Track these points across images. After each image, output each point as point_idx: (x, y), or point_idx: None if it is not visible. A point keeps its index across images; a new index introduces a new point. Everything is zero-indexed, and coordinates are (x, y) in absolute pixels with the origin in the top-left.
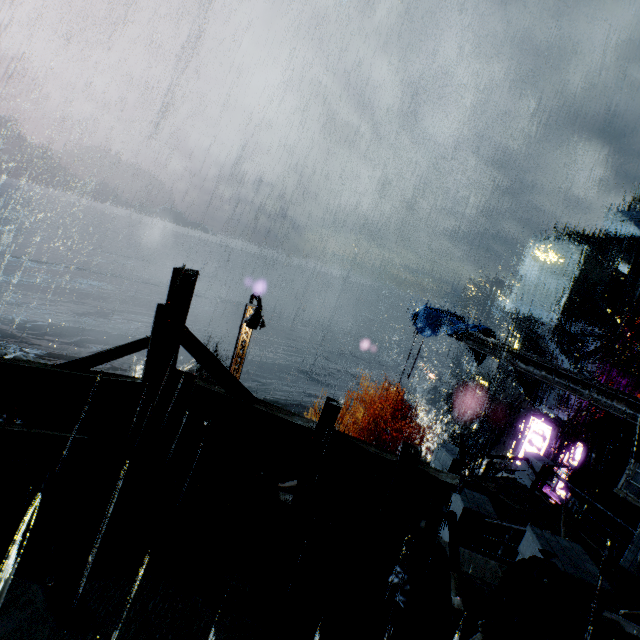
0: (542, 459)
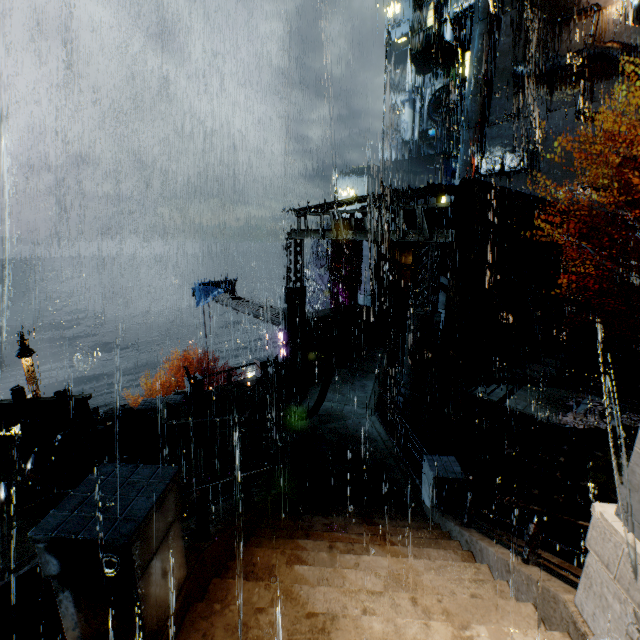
0: (263, 359)
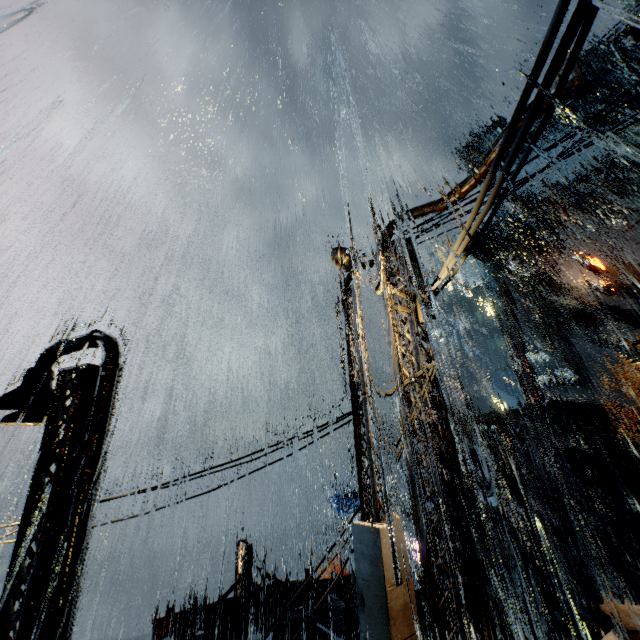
0: (419, 567)
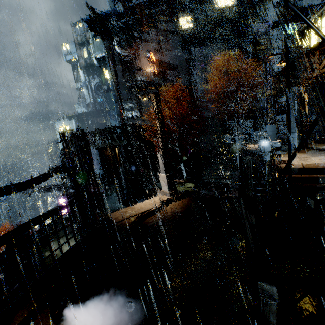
0: None
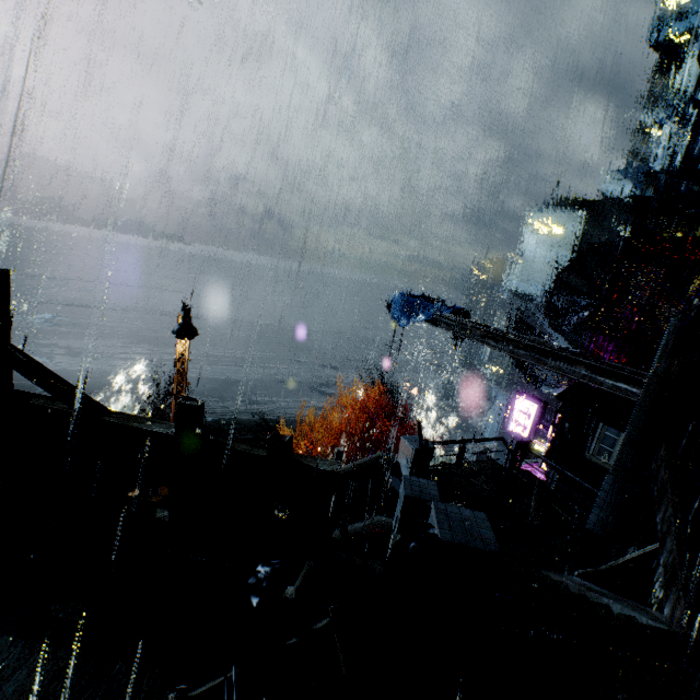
0: (517, 436)
